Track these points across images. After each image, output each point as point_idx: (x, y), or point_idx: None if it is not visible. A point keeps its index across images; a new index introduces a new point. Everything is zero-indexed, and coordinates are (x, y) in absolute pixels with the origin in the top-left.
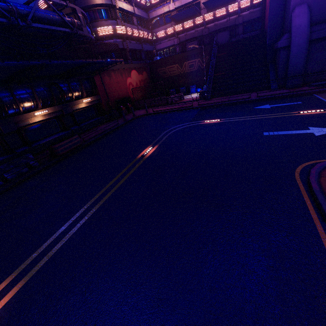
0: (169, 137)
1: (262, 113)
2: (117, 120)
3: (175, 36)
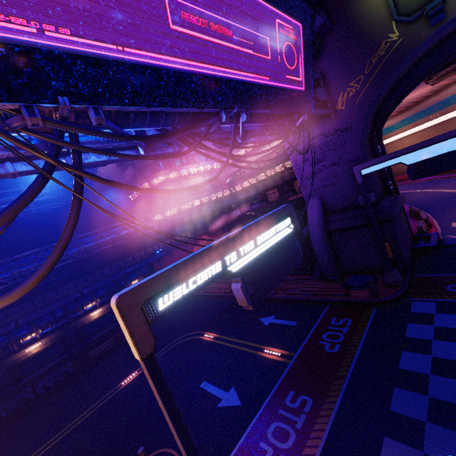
0: (160, 358)
1: (247, 337)
2: None
3: (253, 187)
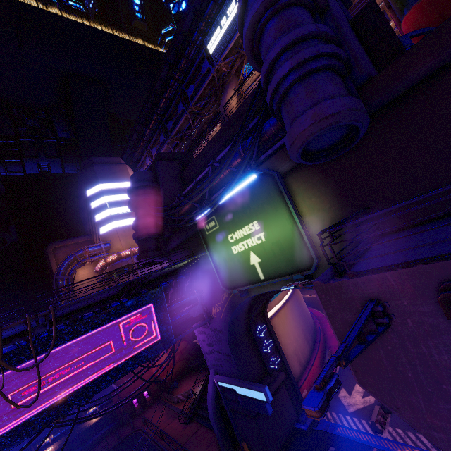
0: None
1: None
2: (107, 445)
3: None
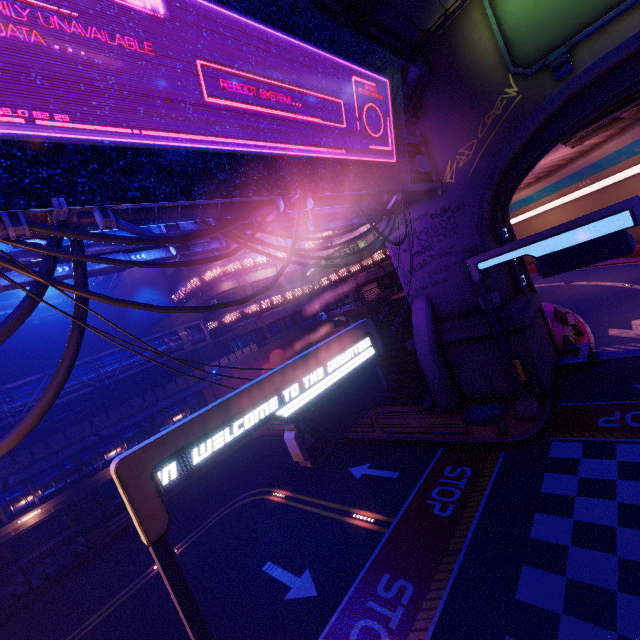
0: (210, 528)
1: (331, 496)
2: None
3: (343, 281)
